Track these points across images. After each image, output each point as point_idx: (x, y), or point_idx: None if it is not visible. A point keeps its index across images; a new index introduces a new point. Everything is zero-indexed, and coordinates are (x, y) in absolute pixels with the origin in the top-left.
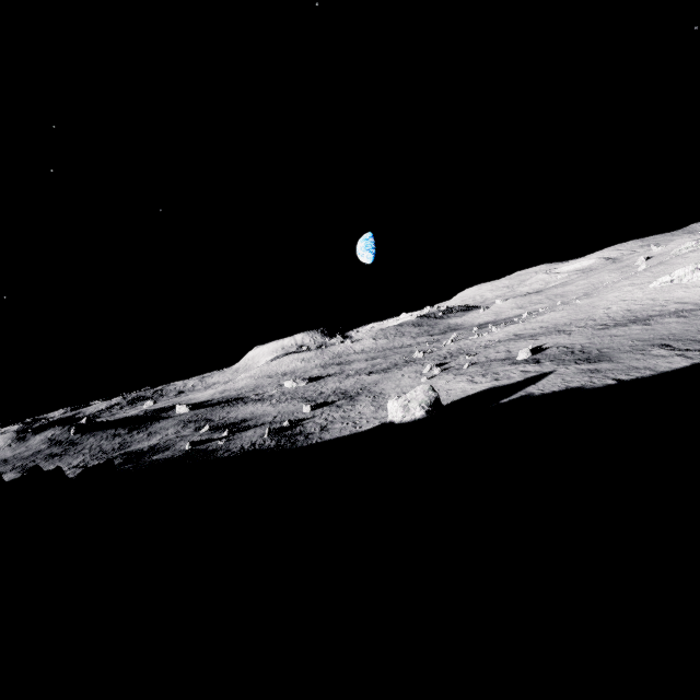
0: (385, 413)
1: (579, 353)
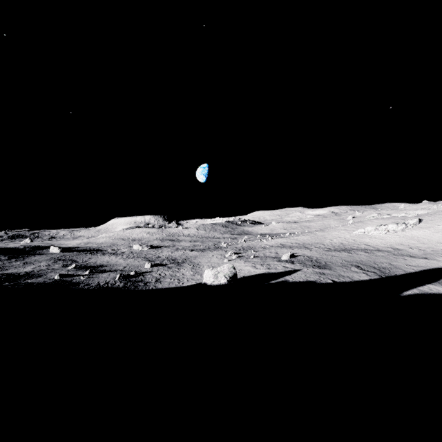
0: (199, 277)
1: (315, 262)
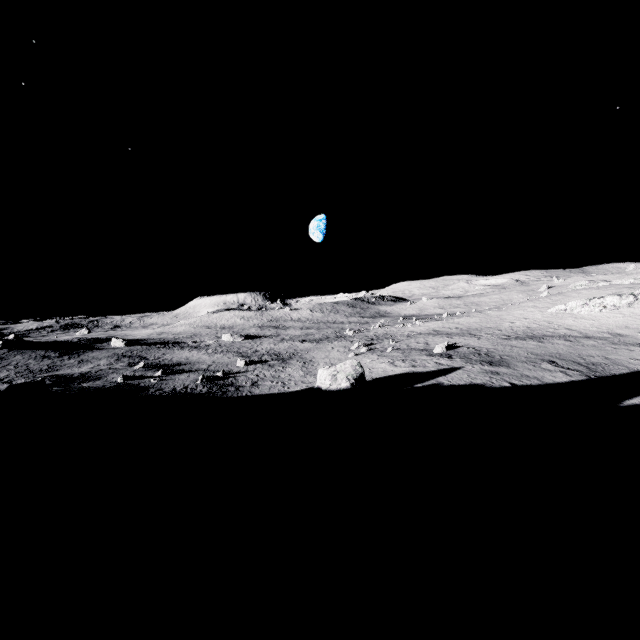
0: (313, 379)
1: (484, 356)
